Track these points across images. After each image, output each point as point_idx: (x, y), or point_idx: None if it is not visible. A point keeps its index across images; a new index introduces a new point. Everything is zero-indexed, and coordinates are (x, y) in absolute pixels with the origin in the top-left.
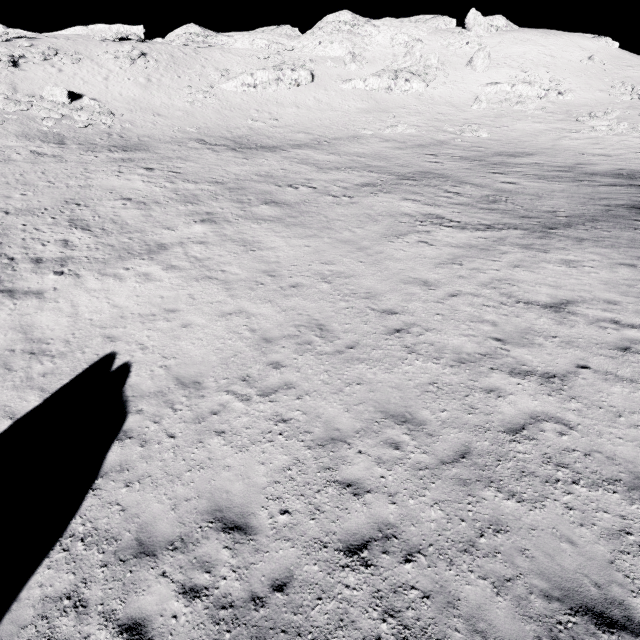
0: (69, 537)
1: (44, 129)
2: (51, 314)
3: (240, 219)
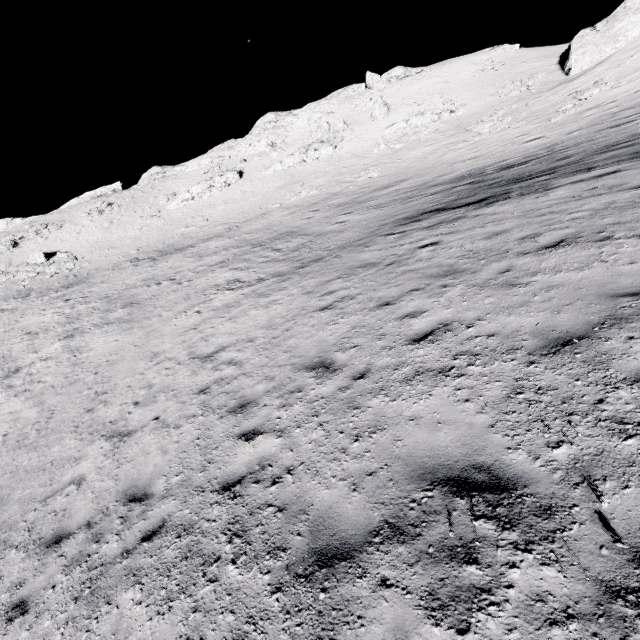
0: None
1: (21, 288)
2: None
3: (92, 328)
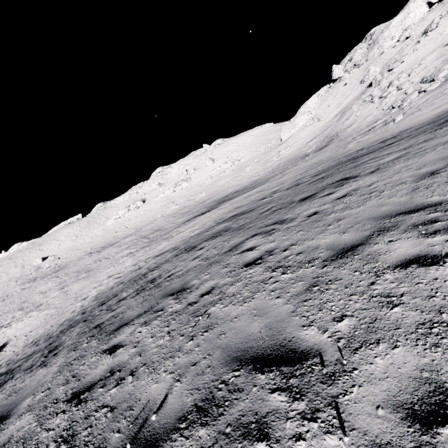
0: None
1: (31, 277)
2: None
3: (72, 283)
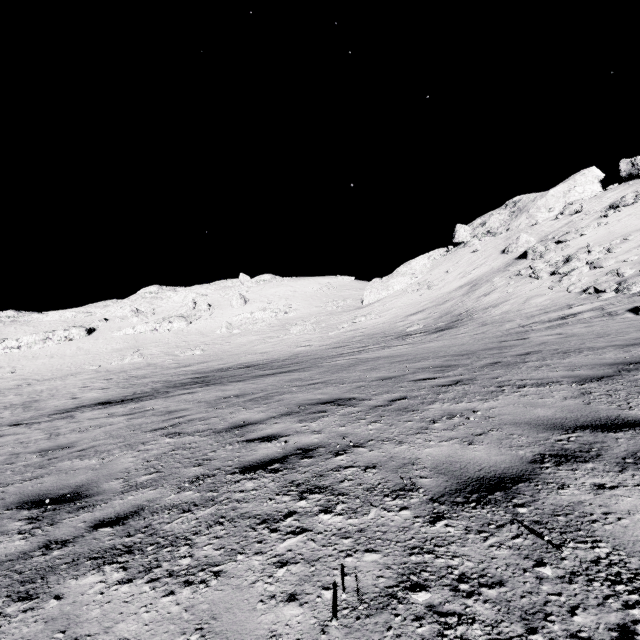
0: None
1: None
2: None
3: None
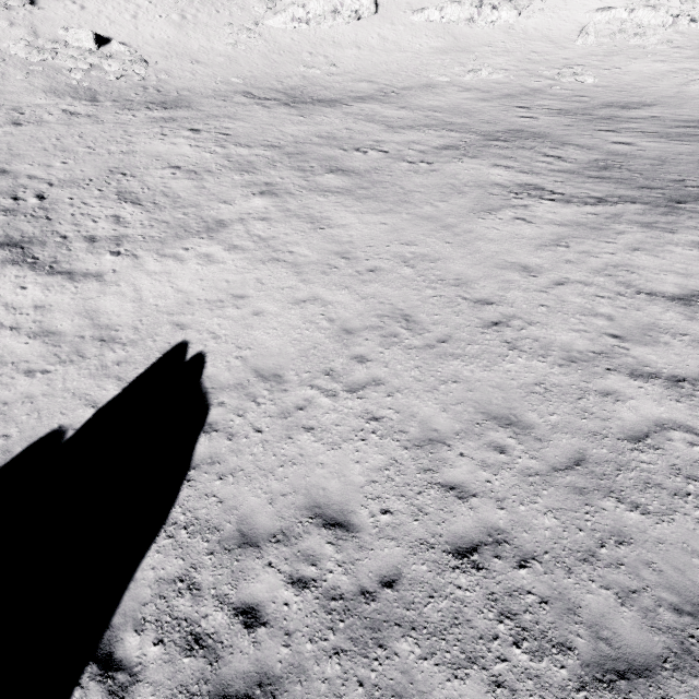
0: (172, 525)
1: (73, 83)
2: (114, 299)
3: (304, 191)
